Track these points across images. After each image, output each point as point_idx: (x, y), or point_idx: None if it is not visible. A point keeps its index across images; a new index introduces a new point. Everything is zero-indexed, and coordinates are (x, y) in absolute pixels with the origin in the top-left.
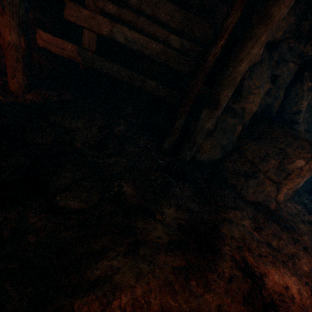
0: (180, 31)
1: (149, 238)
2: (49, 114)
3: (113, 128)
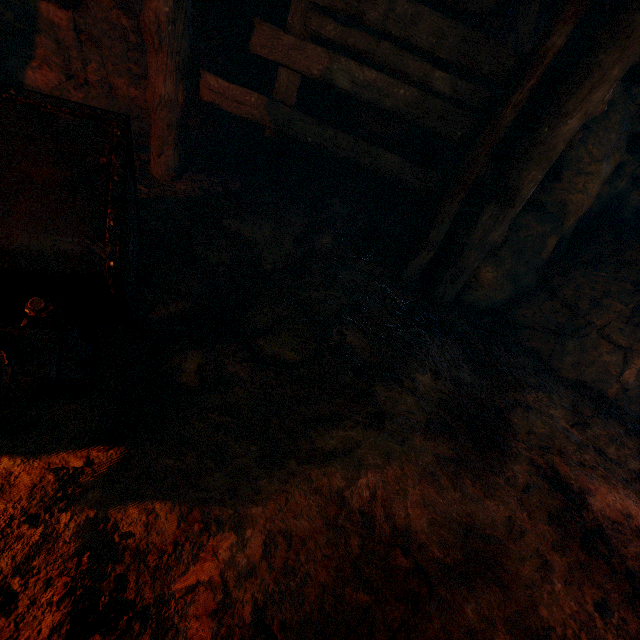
0: (453, 64)
1: (397, 411)
2: (221, 216)
3: (315, 241)
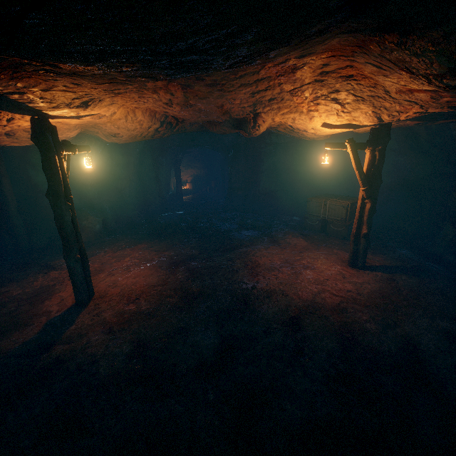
0: None
1: None
2: None
3: None
